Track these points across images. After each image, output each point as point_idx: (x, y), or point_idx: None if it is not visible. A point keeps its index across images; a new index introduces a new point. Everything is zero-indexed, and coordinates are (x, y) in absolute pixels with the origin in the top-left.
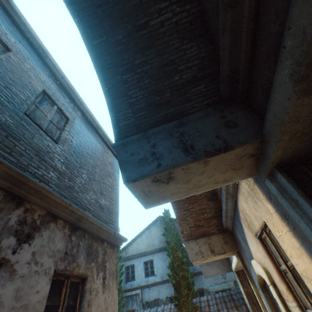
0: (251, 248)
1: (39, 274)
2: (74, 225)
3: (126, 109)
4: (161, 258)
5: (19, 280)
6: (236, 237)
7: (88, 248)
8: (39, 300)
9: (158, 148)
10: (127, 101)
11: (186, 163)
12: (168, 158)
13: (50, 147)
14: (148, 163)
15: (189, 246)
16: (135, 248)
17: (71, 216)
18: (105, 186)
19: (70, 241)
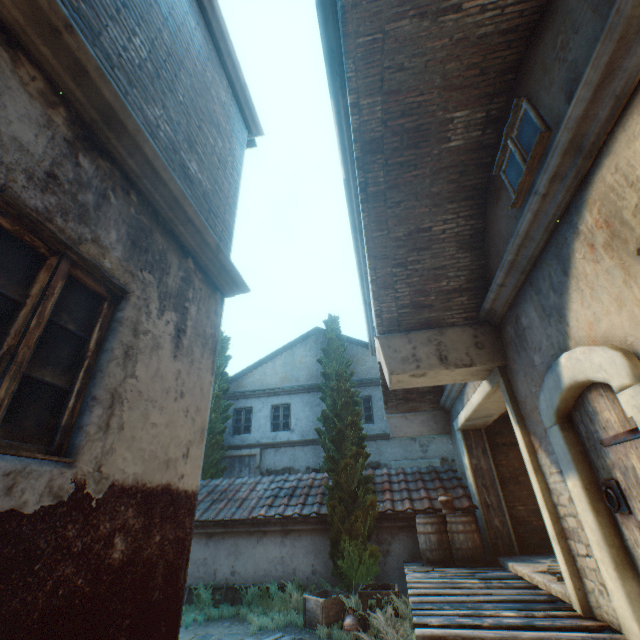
0: (580, 319)
1: None
2: (92, 136)
3: None
4: (307, 404)
5: None
6: (515, 328)
7: (138, 233)
8: None
9: None
10: None
11: None
12: None
13: None
14: None
15: (391, 345)
16: (258, 381)
17: (77, 85)
18: (202, 139)
19: (72, 160)
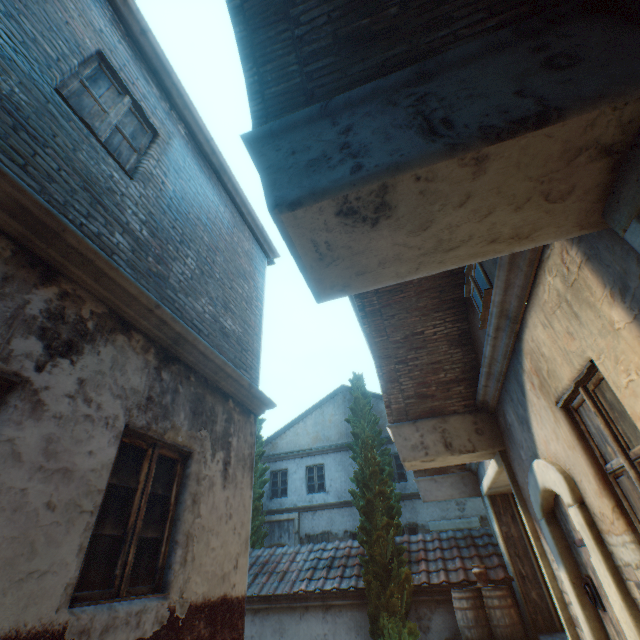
0: (539, 435)
1: (93, 422)
2: (168, 353)
3: (282, 56)
4: (339, 463)
5: (52, 423)
6: (504, 421)
7: (196, 403)
8: (94, 468)
9: (357, 135)
10: (287, 34)
11: (429, 159)
12: (382, 151)
13: (116, 183)
14: (330, 167)
15: (401, 434)
16: (291, 442)
17: (160, 331)
18: (233, 295)
19: (158, 379)
